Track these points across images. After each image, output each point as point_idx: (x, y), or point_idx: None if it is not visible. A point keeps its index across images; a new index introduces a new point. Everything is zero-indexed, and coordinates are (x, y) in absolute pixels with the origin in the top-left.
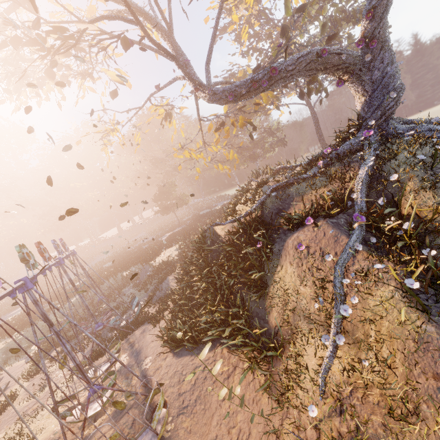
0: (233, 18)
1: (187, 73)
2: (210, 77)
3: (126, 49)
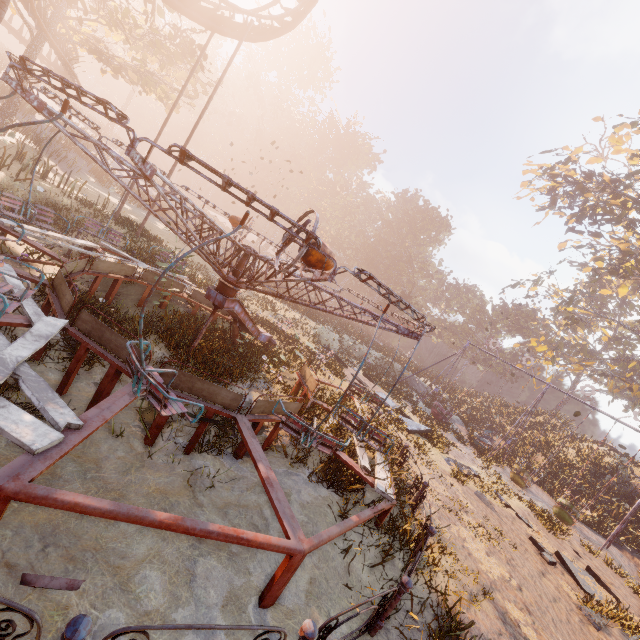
0: None
1: None
2: None
3: None
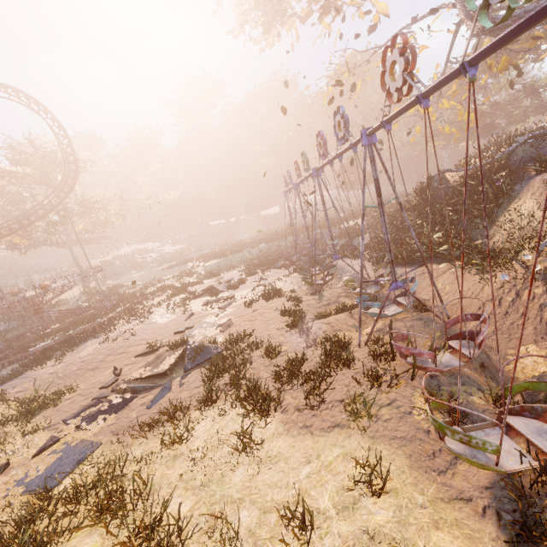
0: None
1: None
2: None
3: None
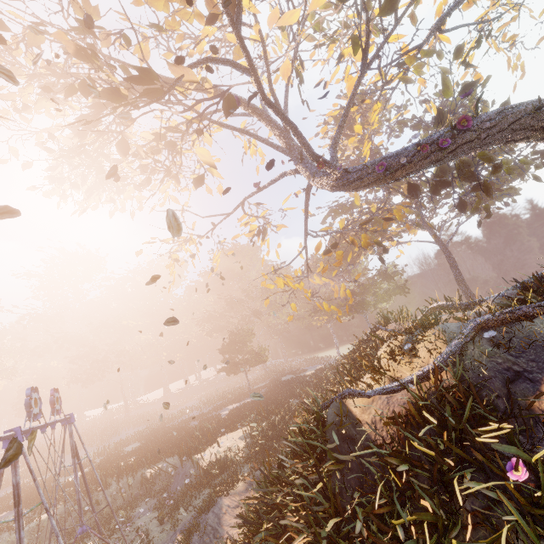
0: (355, 128)
1: (307, 147)
2: (337, 160)
3: (228, 114)
